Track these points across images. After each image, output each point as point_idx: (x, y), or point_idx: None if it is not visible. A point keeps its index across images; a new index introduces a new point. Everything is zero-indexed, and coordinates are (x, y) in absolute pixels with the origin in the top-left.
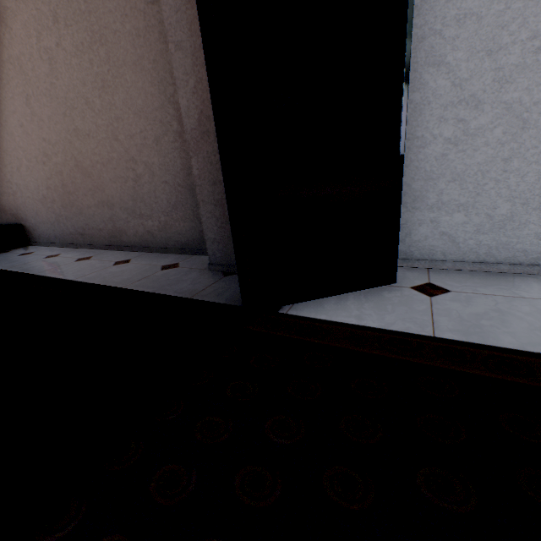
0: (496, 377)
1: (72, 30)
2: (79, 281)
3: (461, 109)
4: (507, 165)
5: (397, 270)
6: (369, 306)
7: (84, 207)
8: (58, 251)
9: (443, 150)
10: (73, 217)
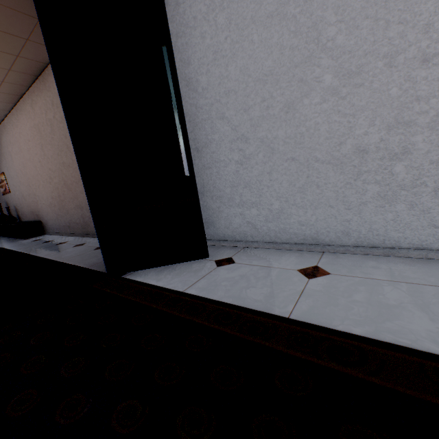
0: (178, 315)
1: (60, 109)
2: (44, 257)
3: (239, 143)
4: (271, 176)
5: (225, 248)
6: (175, 272)
7: (69, 209)
8: (55, 238)
9: (236, 168)
10: (64, 216)
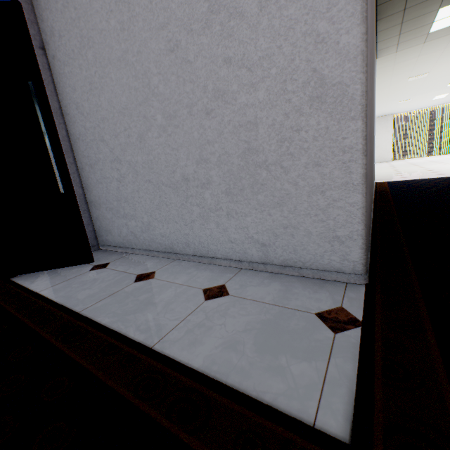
0: (11, 310)
1: None
2: None
3: (117, 163)
4: (139, 194)
5: (116, 254)
6: (53, 276)
7: None
8: None
9: (118, 184)
10: None
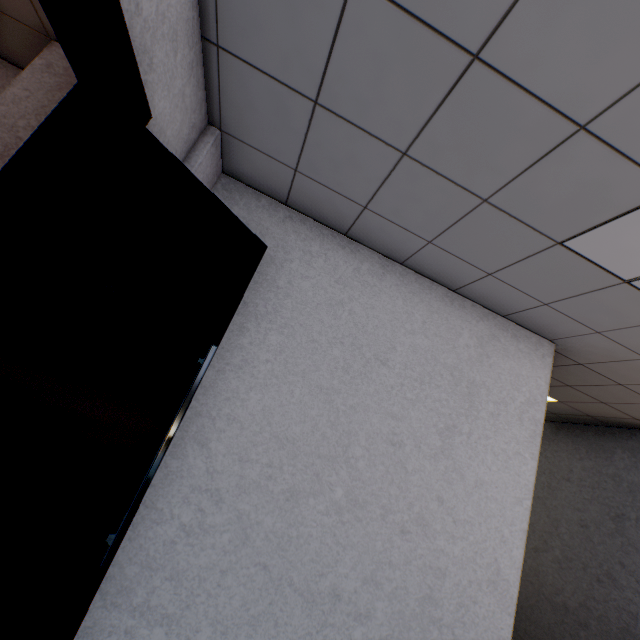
0: None
1: None
2: None
3: (206, 498)
4: (224, 577)
5: None
6: None
7: None
8: None
9: (176, 534)
10: None
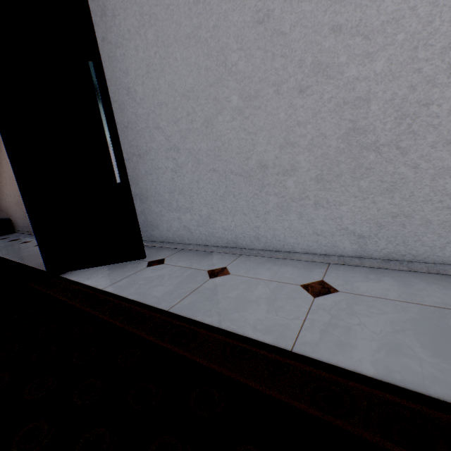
0: (84, 309)
1: None
2: (2, 256)
3: (173, 152)
4: (199, 184)
5: (166, 250)
6: (107, 272)
7: None
8: (22, 237)
9: (172, 175)
10: None
